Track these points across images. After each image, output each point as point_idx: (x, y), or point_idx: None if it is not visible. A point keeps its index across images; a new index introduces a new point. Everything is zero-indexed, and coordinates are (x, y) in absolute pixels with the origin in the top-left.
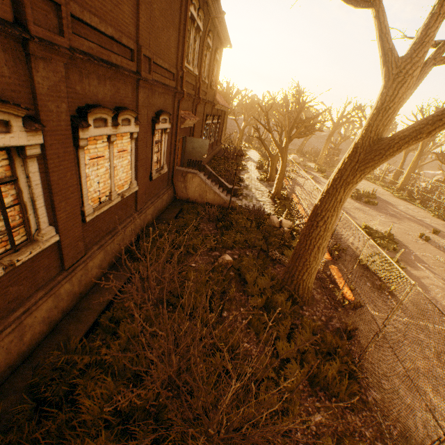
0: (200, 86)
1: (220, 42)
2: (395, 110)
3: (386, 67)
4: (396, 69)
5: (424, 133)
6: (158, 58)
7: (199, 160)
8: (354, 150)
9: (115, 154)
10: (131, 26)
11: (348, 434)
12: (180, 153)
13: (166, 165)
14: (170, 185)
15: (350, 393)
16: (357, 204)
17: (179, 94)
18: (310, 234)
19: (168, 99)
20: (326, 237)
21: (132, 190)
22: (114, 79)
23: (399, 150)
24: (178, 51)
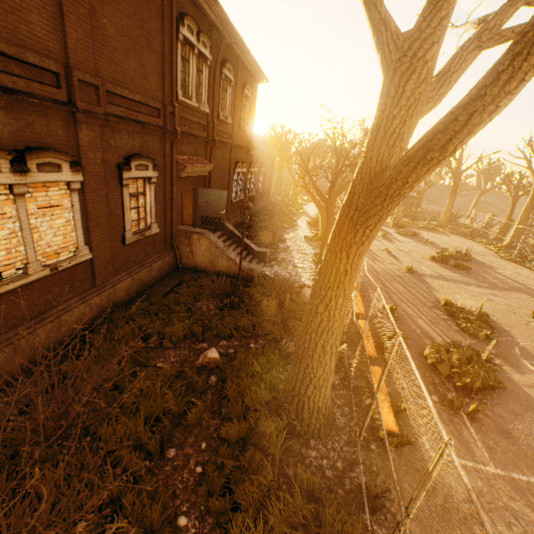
0: (214, 126)
1: (251, 76)
2: (406, 120)
3: (382, 51)
4: (397, 51)
5: (435, 149)
6: (121, 87)
7: (216, 216)
8: (352, 190)
9: (32, 210)
10: (50, 42)
11: None
12: (192, 208)
13: (156, 223)
14: (167, 250)
15: None
16: (440, 268)
17: (171, 135)
18: (309, 325)
19: (152, 141)
20: (334, 330)
21: (78, 258)
22: (18, 110)
23: (407, 185)
24: (164, 81)
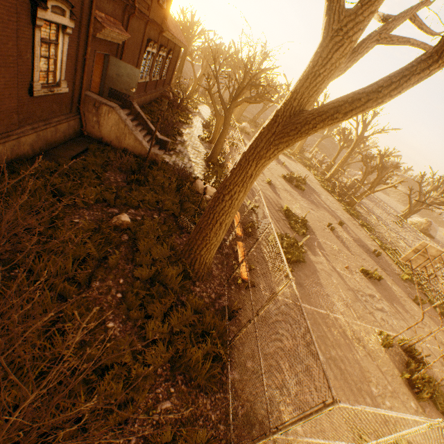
0: None
1: None
2: (325, 80)
3: (329, 17)
4: (338, 23)
5: (341, 112)
6: None
7: (125, 93)
8: (275, 118)
9: None
10: None
11: (193, 419)
12: (100, 76)
13: (66, 82)
14: (73, 114)
15: (210, 376)
16: (287, 186)
17: None
18: (215, 208)
19: None
20: (231, 214)
21: None
22: None
23: (315, 129)
24: None
